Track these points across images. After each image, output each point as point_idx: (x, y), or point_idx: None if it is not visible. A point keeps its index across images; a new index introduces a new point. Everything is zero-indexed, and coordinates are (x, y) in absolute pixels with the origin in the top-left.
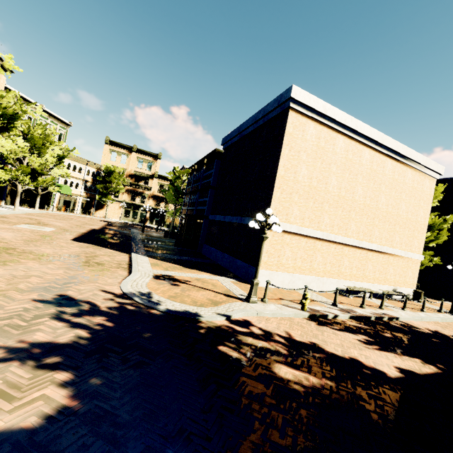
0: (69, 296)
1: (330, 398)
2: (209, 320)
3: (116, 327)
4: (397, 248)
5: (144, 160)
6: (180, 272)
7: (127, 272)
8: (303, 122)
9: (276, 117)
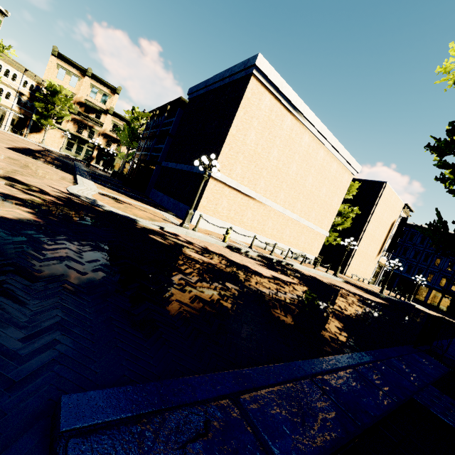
0: (17, 179)
1: (219, 268)
2: (146, 225)
3: (66, 205)
4: (311, 222)
5: (99, 90)
6: (125, 198)
7: (73, 185)
8: (261, 91)
9: (240, 80)
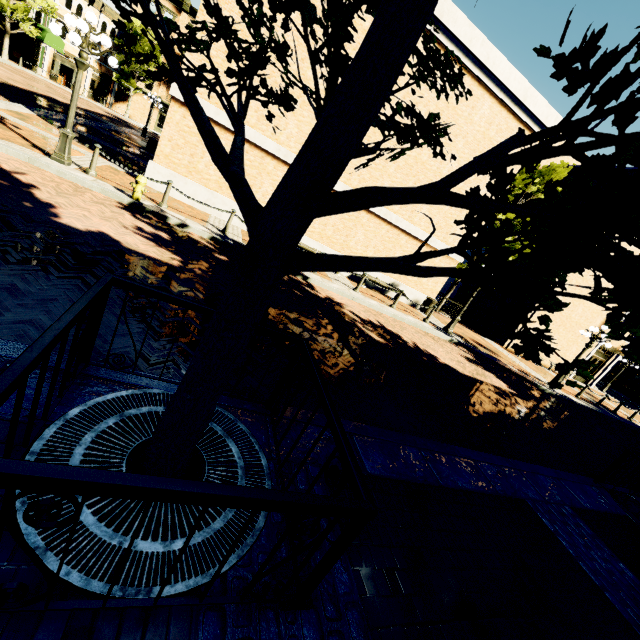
0: None
1: None
2: None
3: None
4: (419, 227)
5: None
6: (42, 130)
7: None
8: None
9: None
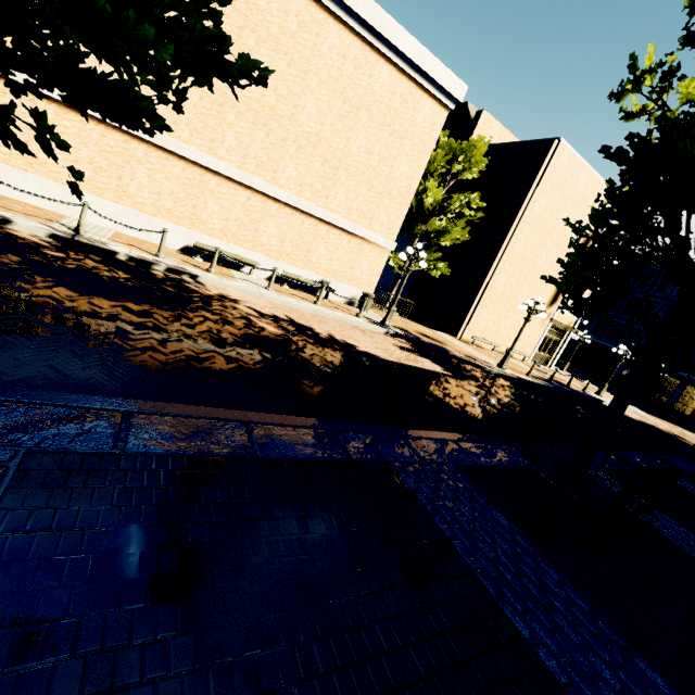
0: None
1: None
2: None
3: None
4: (339, 215)
5: None
6: None
7: None
8: None
9: None
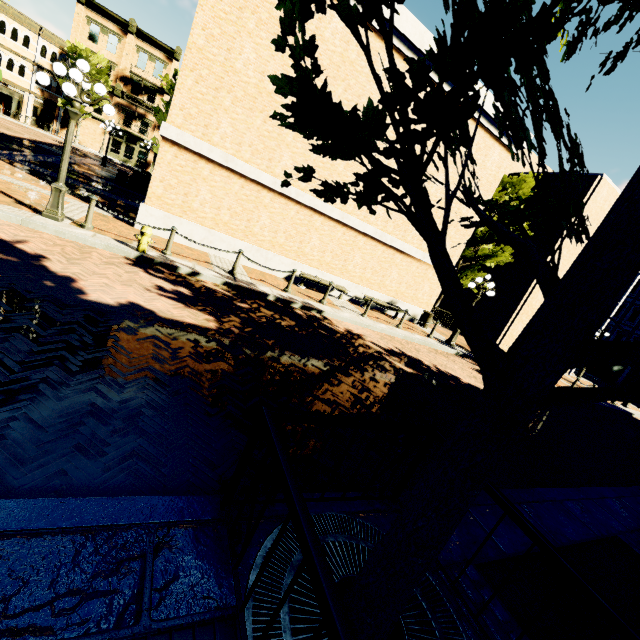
0: None
1: None
2: None
3: None
4: (413, 245)
5: (150, 55)
6: (14, 178)
7: None
8: None
9: None
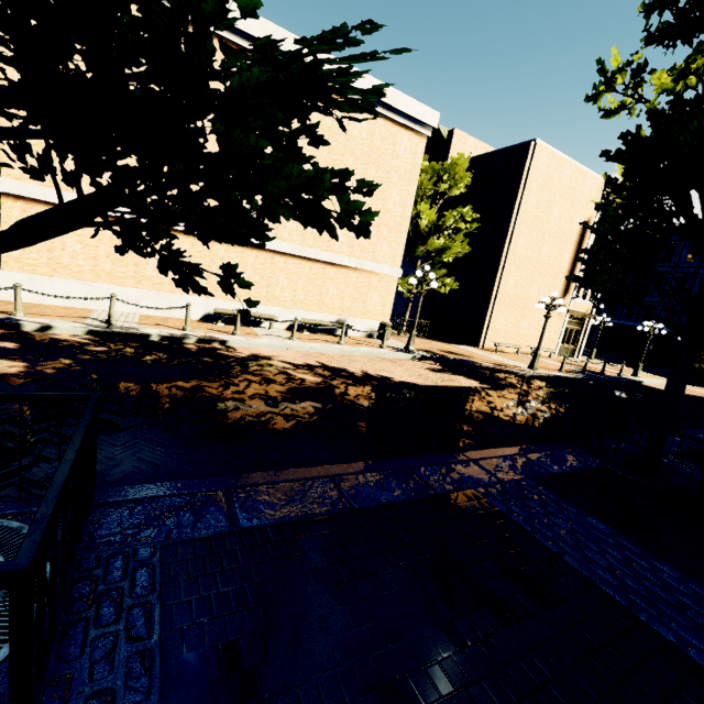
0: None
1: None
2: None
3: None
4: (343, 254)
5: None
6: None
7: None
8: None
9: None
